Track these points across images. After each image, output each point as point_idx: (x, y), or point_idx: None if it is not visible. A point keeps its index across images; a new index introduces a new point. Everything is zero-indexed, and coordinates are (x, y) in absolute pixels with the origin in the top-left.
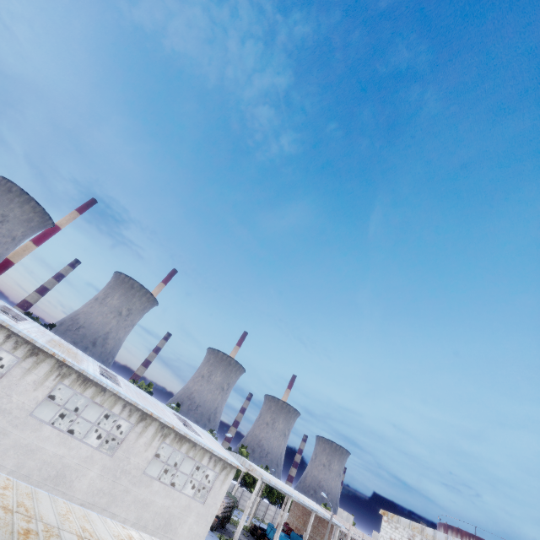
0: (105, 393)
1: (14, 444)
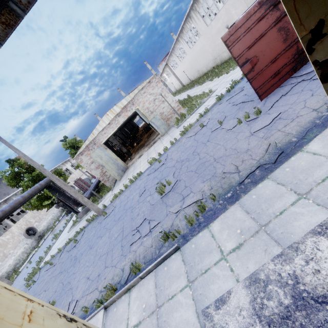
0: (184, 28)
1: (196, 55)
